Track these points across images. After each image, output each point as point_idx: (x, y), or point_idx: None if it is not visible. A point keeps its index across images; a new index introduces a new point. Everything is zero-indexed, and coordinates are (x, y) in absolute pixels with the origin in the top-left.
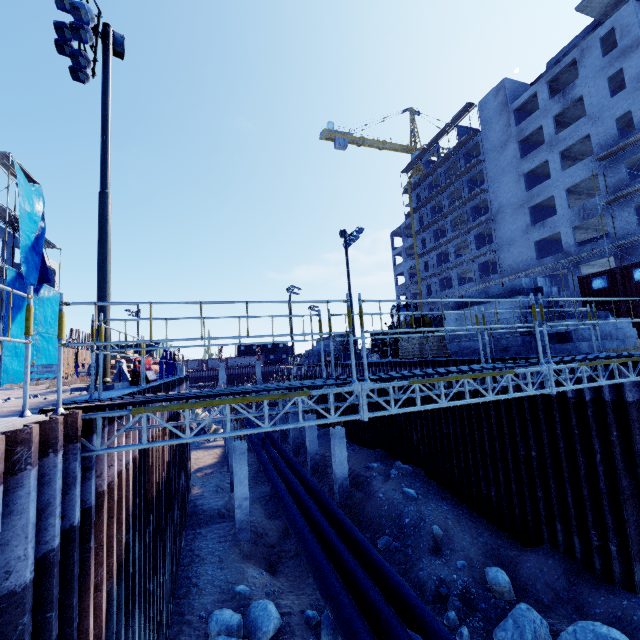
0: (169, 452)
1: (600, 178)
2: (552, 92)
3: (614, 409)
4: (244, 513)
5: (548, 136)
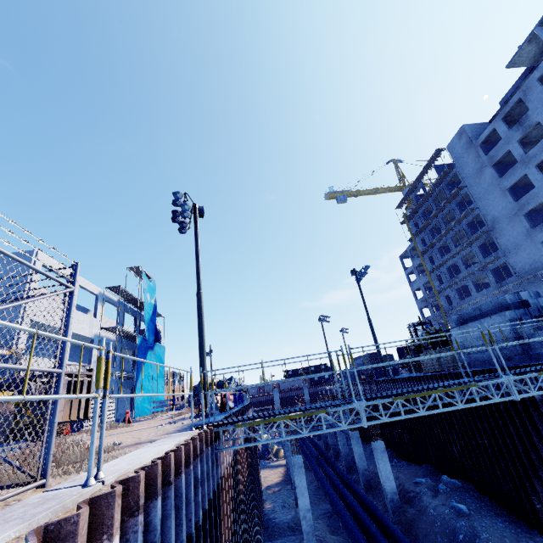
0: (247, 463)
1: None
2: (510, 123)
3: None
4: (309, 524)
5: (518, 156)
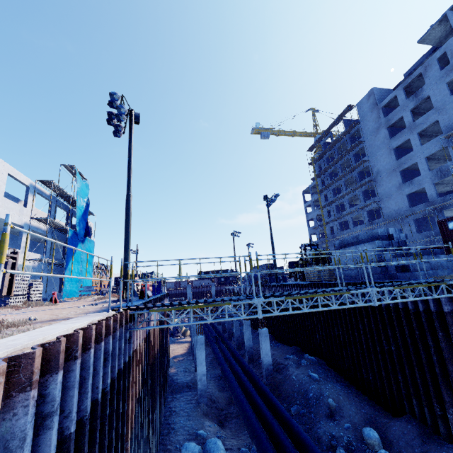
0: (159, 340)
1: (450, 149)
2: (408, 93)
3: (438, 317)
4: (203, 384)
5: (408, 123)
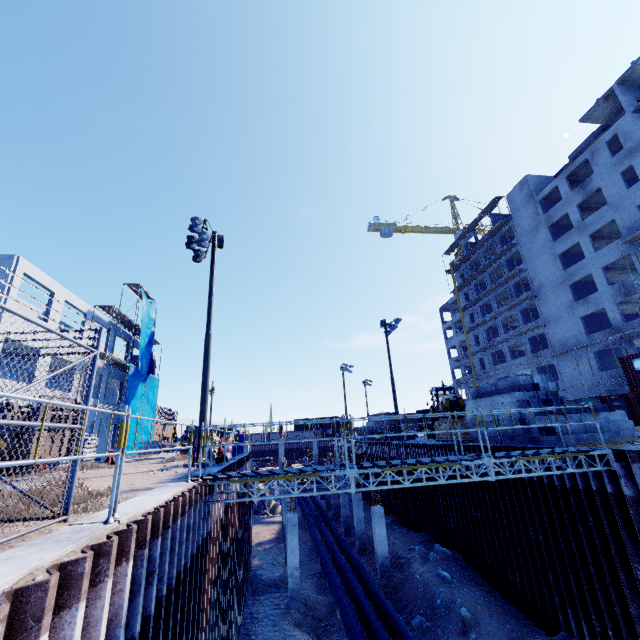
0: (238, 517)
1: (633, 258)
2: (574, 183)
3: (586, 496)
4: (295, 582)
5: (575, 222)
